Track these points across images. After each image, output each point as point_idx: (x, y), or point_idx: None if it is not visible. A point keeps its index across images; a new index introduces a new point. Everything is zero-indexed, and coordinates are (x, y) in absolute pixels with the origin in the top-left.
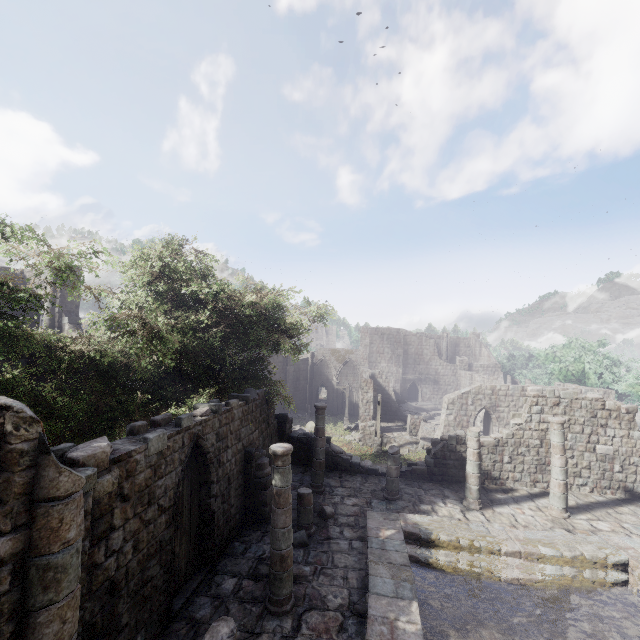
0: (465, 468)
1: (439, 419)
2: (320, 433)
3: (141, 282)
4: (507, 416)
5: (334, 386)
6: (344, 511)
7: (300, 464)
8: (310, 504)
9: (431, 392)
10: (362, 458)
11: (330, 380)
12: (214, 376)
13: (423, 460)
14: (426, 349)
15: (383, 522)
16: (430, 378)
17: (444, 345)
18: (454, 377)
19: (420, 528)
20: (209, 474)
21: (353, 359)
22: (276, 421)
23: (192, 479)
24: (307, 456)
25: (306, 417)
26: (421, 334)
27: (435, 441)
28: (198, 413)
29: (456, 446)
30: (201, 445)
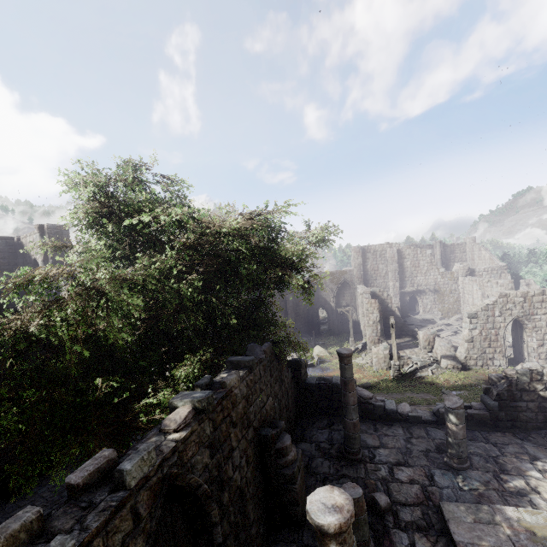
0: (545, 411)
1: (448, 330)
2: (349, 387)
3: (88, 225)
4: (545, 324)
5: (333, 307)
6: (401, 495)
7: (323, 414)
8: (363, 512)
9: (432, 302)
10: (382, 386)
11: (328, 302)
12: (212, 324)
13: (452, 383)
14: (422, 260)
15: (475, 529)
16: (429, 289)
17: (438, 254)
18: (455, 285)
19: (545, 544)
20: (206, 516)
21: (348, 279)
22: (289, 371)
23: (177, 540)
24: (330, 404)
25: (311, 342)
26: (412, 246)
27: (495, 377)
28: (171, 425)
29: (529, 383)
30: (182, 485)
